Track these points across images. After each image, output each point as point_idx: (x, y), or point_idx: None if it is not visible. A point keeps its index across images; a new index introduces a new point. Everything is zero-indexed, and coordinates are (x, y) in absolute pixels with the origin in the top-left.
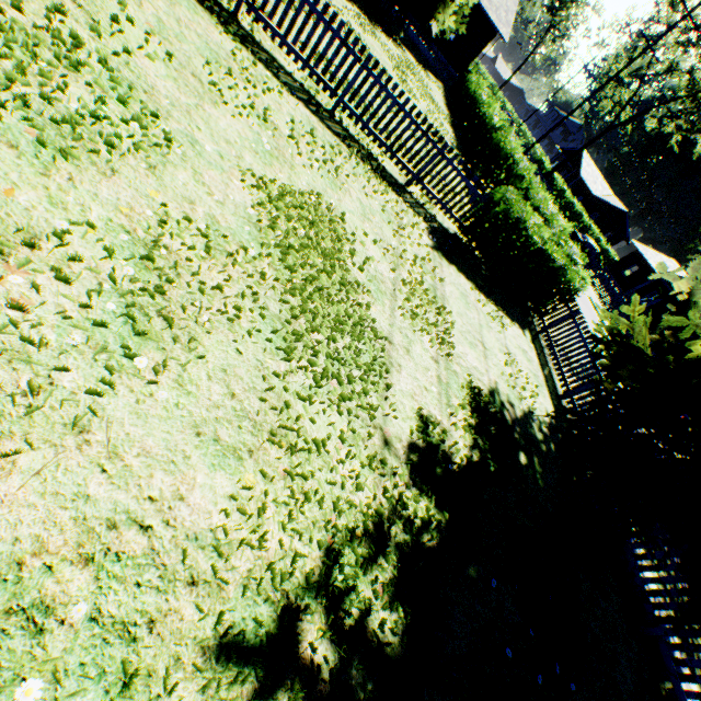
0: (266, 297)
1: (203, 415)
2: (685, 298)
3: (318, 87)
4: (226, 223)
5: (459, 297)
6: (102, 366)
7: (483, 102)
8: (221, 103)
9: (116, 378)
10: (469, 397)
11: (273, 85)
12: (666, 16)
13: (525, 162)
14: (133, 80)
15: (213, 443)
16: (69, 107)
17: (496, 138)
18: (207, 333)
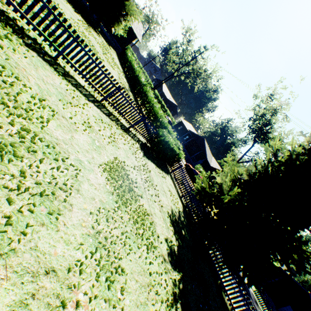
0: (125, 226)
1: (135, 297)
2: (219, 181)
3: (95, 91)
4: (105, 200)
5: (155, 174)
6: (111, 307)
7: (136, 69)
8: (76, 127)
9: (116, 307)
10: (169, 219)
11: (82, 100)
12: (185, 44)
13: (156, 102)
14: (50, 139)
15: (141, 306)
16: (44, 180)
17: (145, 89)
18: (122, 261)
